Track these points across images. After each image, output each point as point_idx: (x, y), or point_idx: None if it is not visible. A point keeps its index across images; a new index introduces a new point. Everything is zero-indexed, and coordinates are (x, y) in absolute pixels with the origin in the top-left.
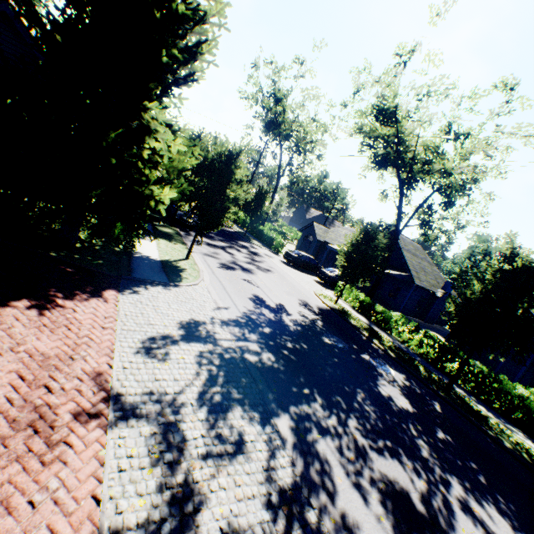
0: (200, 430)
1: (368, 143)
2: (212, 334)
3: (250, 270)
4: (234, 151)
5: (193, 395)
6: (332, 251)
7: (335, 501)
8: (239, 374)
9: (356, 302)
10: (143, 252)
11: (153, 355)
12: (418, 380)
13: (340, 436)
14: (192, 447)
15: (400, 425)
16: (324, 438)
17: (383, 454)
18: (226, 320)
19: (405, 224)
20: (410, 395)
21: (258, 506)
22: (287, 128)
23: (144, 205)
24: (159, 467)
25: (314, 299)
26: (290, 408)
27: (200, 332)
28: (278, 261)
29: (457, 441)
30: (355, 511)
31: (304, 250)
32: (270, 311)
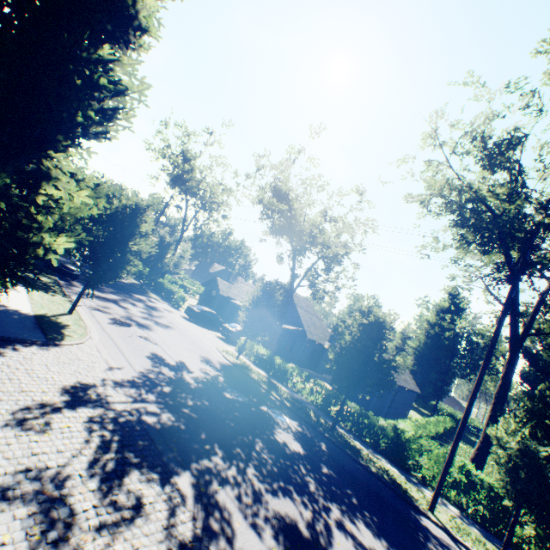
0: (92, 501)
1: (267, 214)
2: (104, 397)
3: (148, 326)
4: (141, 205)
5: (83, 465)
6: (235, 306)
7: (233, 544)
8: (136, 437)
9: (257, 356)
10: (9, 304)
11: (28, 427)
12: (309, 425)
13: (239, 484)
14: (82, 520)
15: (292, 467)
16: (224, 488)
17: (277, 494)
18: (120, 381)
19: (297, 284)
20: (302, 439)
21: None
22: (195, 186)
23: (29, 252)
24: (42, 549)
25: (217, 355)
26: (191, 465)
27: (90, 396)
28: (179, 316)
29: (338, 473)
30: (251, 549)
31: (207, 305)
32: (171, 369)
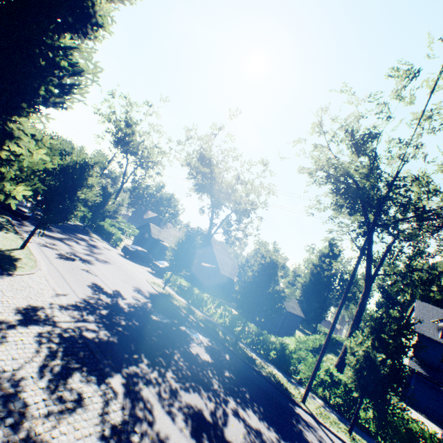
0: (42, 396)
1: (193, 175)
2: (51, 317)
3: (90, 261)
4: (89, 162)
5: (34, 369)
6: (164, 247)
7: (153, 426)
8: (78, 348)
9: (180, 287)
10: None
11: None
12: (217, 341)
13: (160, 384)
14: (34, 410)
15: (202, 371)
16: (148, 387)
17: (189, 391)
18: (65, 305)
19: (215, 231)
20: (211, 351)
21: (94, 439)
22: (135, 147)
23: None
24: (1, 430)
25: (147, 286)
26: (123, 369)
27: (39, 316)
28: (116, 254)
29: (237, 376)
30: (167, 429)
31: (141, 245)
32: (108, 296)
